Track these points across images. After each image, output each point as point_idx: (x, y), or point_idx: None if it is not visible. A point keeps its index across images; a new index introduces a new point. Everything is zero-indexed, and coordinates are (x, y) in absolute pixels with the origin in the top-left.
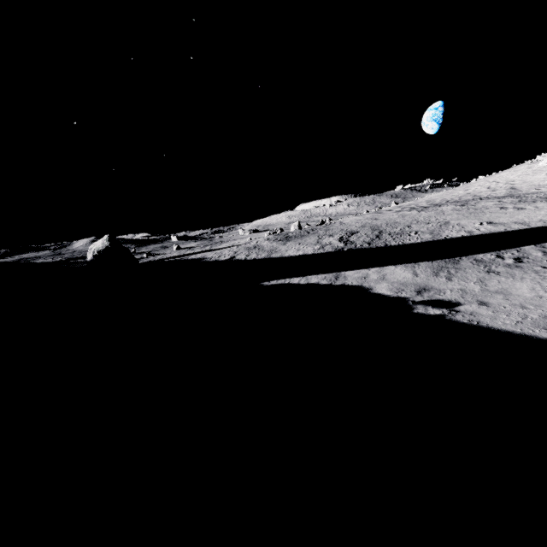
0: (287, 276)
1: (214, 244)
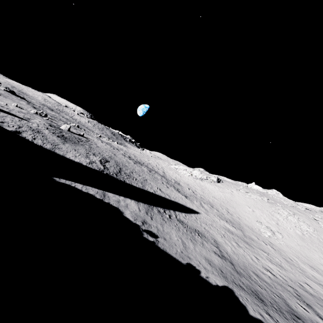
0: (72, 179)
1: None
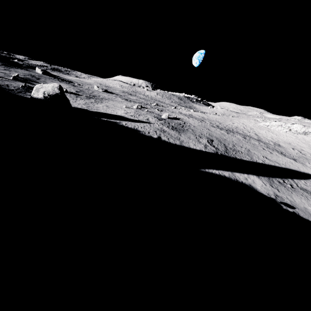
0: (210, 167)
1: (95, 99)
